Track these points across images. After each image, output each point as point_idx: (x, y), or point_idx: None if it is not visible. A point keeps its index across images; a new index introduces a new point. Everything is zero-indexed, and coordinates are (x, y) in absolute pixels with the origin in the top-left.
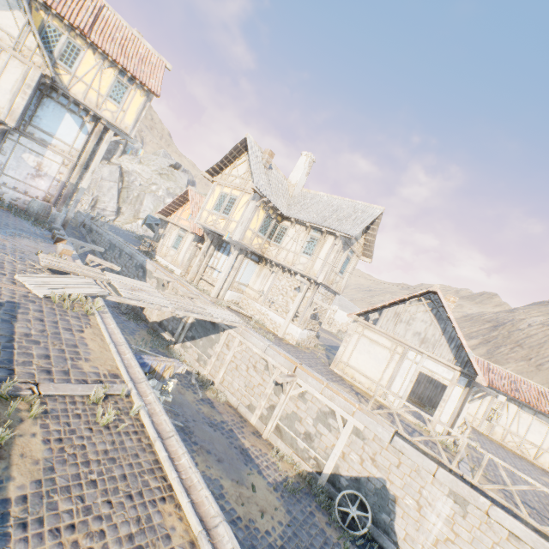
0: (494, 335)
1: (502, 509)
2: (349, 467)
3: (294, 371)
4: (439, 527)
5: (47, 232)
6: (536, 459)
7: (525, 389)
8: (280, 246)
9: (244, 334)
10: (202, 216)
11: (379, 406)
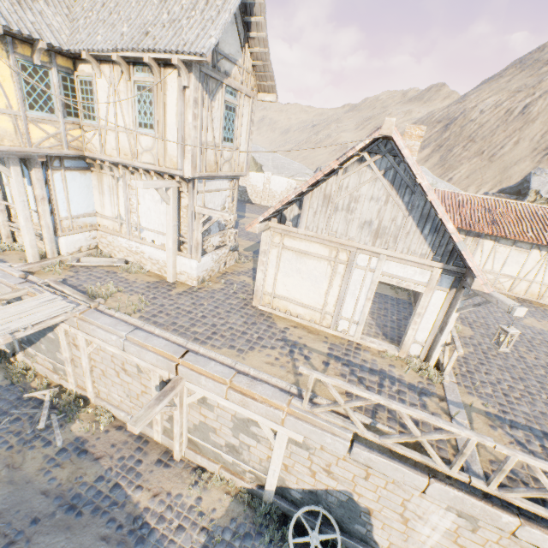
0: (446, 137)
1: (537, 521)
2: (298, 481)
3: (177, 373)
4: (436, 540)
5: None
6: (511, 290)
7: (502, 216)
8: (99, 126)
9: (83, 327)
10: None
11: (328, 353)
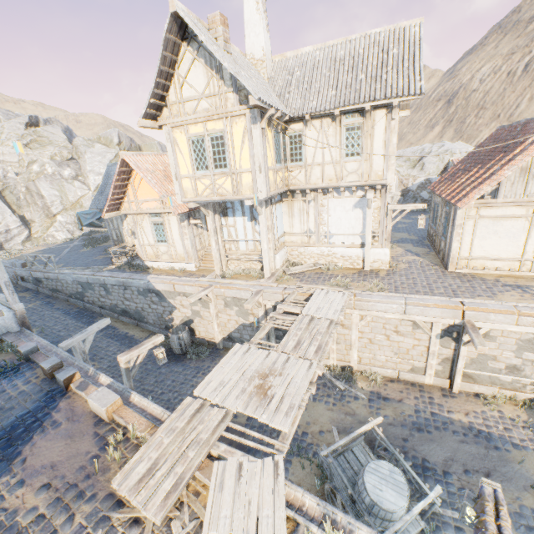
0: (453, 112)
1: None
2: None
3: (463, 317)
4: None
5: (28, 368)
6: None
7: None
8: (306, 164)
9: (360, 306)
10: (184, 189)
11: None
